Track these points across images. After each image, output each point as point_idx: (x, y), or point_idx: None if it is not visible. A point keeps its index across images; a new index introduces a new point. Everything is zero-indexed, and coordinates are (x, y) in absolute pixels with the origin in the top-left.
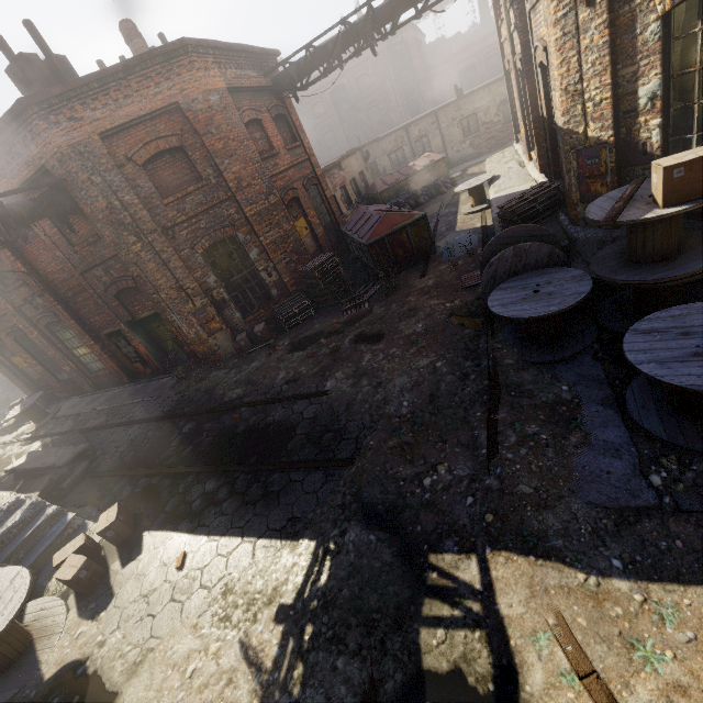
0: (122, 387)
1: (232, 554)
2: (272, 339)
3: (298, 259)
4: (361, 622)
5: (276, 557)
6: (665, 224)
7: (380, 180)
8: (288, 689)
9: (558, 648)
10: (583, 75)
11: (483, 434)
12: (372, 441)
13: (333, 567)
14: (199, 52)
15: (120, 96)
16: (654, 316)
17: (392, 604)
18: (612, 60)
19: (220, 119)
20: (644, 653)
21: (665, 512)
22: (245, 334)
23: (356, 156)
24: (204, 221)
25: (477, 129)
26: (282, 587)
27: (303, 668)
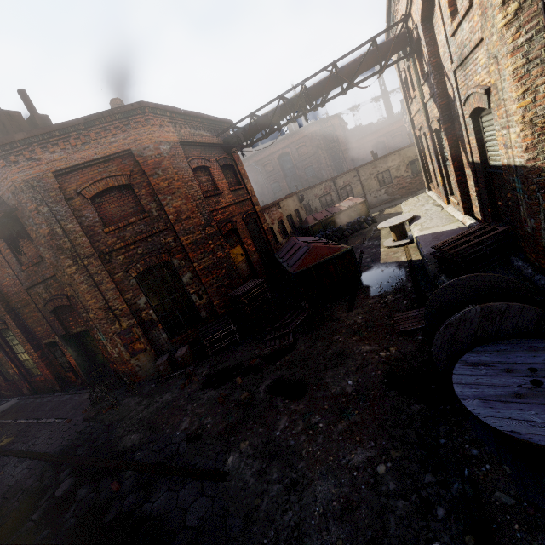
0: (52, 395)
1: None
2: (192, 365)
3: (229, 284)
4: None
5: None
6: None
7: (311, 216)
8: None
9: None
10: None
11: None
12: None
13: None
14: (156, 113)
15: (79, 142)
16: None
17: None
18: None
19: (167, 163)
20: None
21: None
22: (166, 358)
23: (293, 198)
24: (142, 247)
25: (390, 181)
26: None
27: None
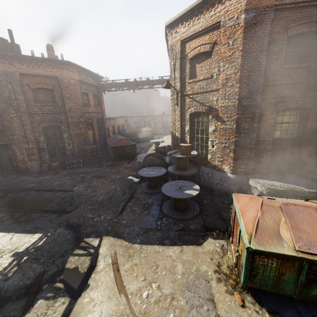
0: None
1: (0, 238)
2: (59, 170)
3: (83, 143)
4: (49, 255)
5: (22, 239)
6: (183, 160)
7: (128, 129)
8: (7, 274)
9: (111, 258)
10: (175, 120)
11: (121, 208)
12: (82, 206)
13: (46, 239)
14: (73, 66)
15: (35, 66)
16: (173, 181)
17: (64, 250)
18: (181, 119)
19: (72, 87)
20: (132, 258)
21: (157, 230)
22: (47, 164)
23: (122, 118)
24: (49, 116)
25: (166, 126)
26: (20, 247)
27: (17, 268)
